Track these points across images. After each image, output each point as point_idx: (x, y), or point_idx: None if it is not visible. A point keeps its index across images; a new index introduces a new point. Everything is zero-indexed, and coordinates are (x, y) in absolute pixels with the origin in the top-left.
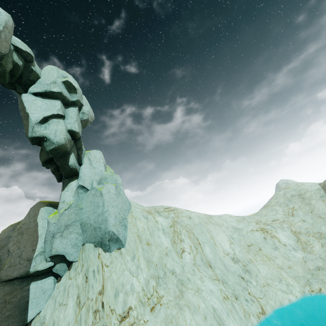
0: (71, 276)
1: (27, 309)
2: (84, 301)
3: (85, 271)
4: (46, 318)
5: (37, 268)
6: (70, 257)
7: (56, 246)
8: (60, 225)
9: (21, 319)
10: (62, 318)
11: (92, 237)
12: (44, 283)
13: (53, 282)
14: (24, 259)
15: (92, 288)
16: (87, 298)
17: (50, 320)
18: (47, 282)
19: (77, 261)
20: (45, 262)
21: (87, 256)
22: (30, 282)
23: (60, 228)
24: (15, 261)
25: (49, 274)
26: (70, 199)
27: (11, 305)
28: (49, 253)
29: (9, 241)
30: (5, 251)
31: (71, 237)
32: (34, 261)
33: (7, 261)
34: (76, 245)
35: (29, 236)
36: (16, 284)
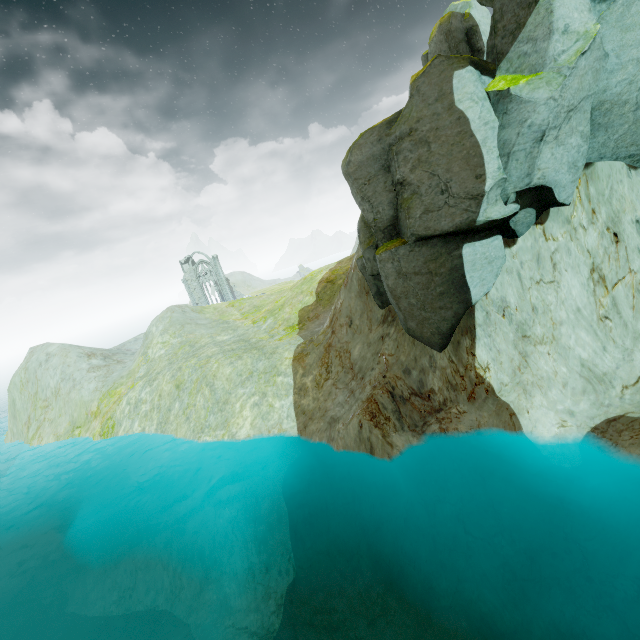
0: (554, 235)
1: (467, 286)
2: (619, 277)
3: (608, 223)
4: (509, 301)
5: (489, 215)
6: (560, 194)
7: (544, 164)
8: (560, 108)
9: (461, 299)
10: (555, 301)
11: (631, 142)
12: (486, 247)
13: (502, 247)
14: (460, 197)
15: (639, 254)
16: (627, 271)
17: (520, 304)
18: (492, 246)
19: (569, 203)
20: (503, 203)
21: (607, 193)
22: (460, 245)
23: (558, 116)
24: (433, 202)
25: (493, 231)
26: (582, 20)
27: (441, 278)
28: (519, 184)
29: (395, 162)
30: (380, 188)
31: (569, 145)
32: (486, 200)
33: (412, 202)
34: (574, 167)
35: (449, 148)
36: (438, 246)
